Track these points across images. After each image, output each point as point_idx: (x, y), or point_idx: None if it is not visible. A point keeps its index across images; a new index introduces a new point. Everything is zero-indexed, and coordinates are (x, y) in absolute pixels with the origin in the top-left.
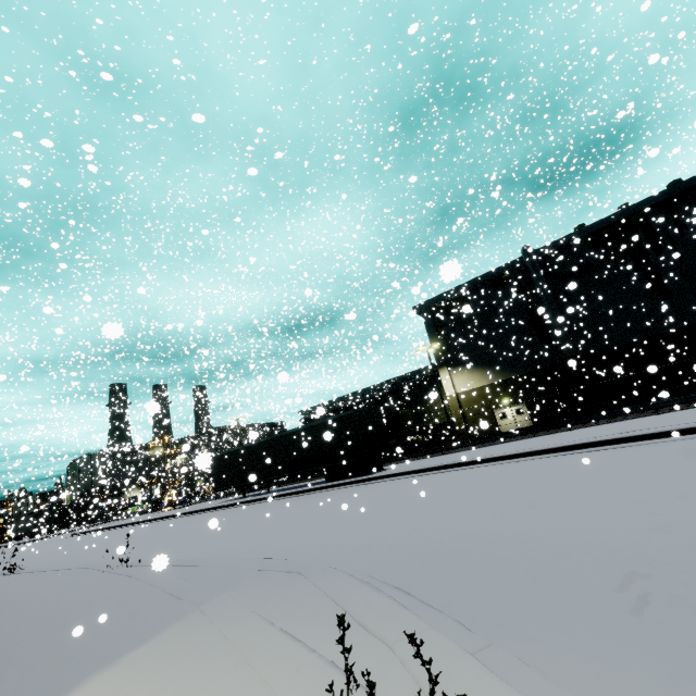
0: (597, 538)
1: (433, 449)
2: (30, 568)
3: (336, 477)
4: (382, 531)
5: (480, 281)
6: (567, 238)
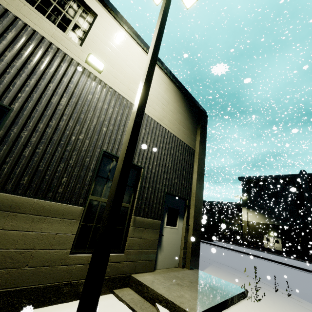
0: (310, 293)
1: (231, 241)
2: None
3: None
4: (237, 266)
5: (274, 177)
6: None
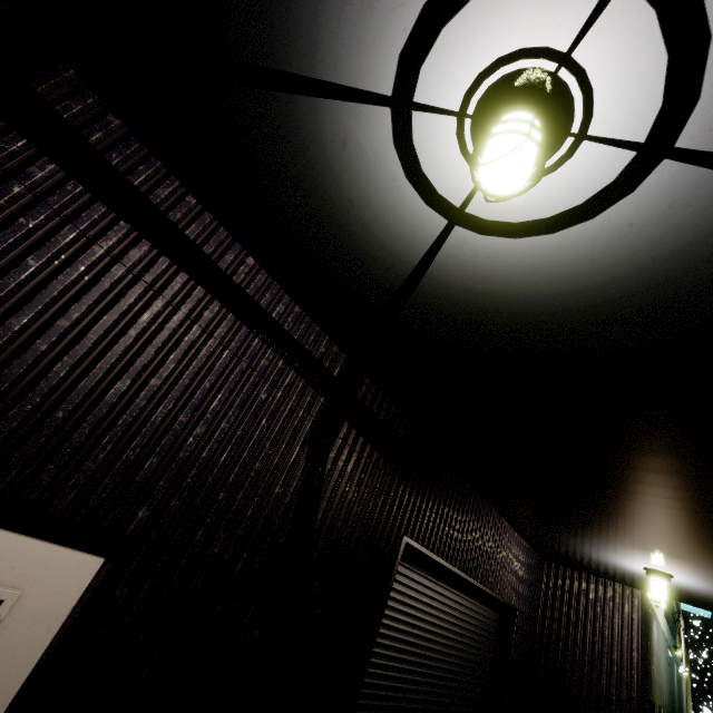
0: None
1: None
2: None
3: None
4: None
5: None
6: None
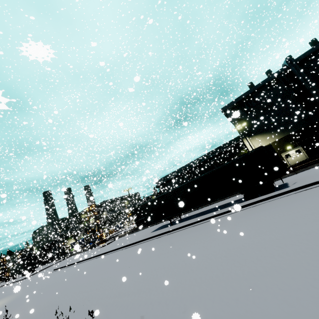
0: None
1: None
2: (73, 314)
3: (255, 195)
4: None
5: (260, 85)
6: (313, 49)
